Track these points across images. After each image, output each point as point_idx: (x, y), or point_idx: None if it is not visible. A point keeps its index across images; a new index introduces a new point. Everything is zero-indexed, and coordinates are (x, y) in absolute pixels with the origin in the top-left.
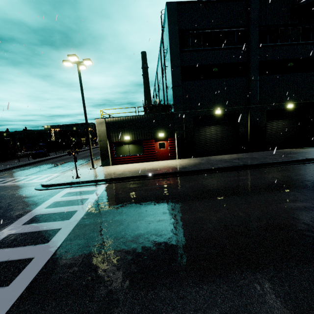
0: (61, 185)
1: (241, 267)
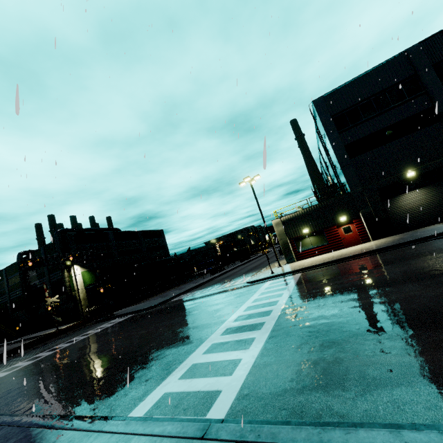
0: (262, 280)
1: (404, 282)
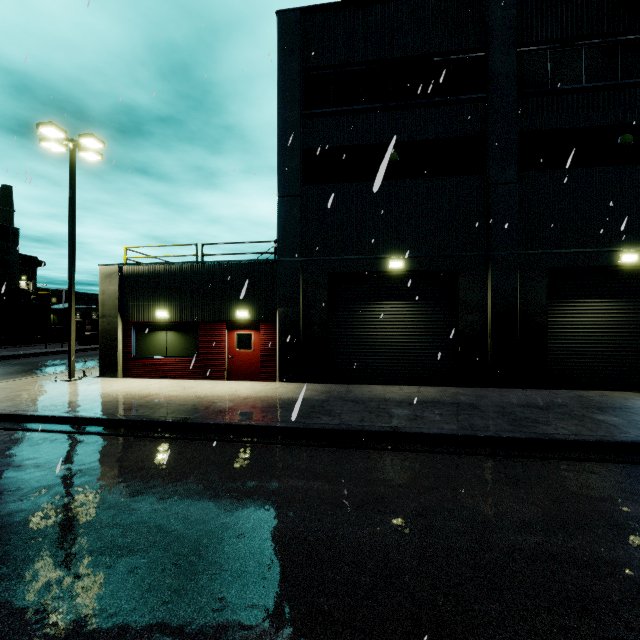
0: None
1: None
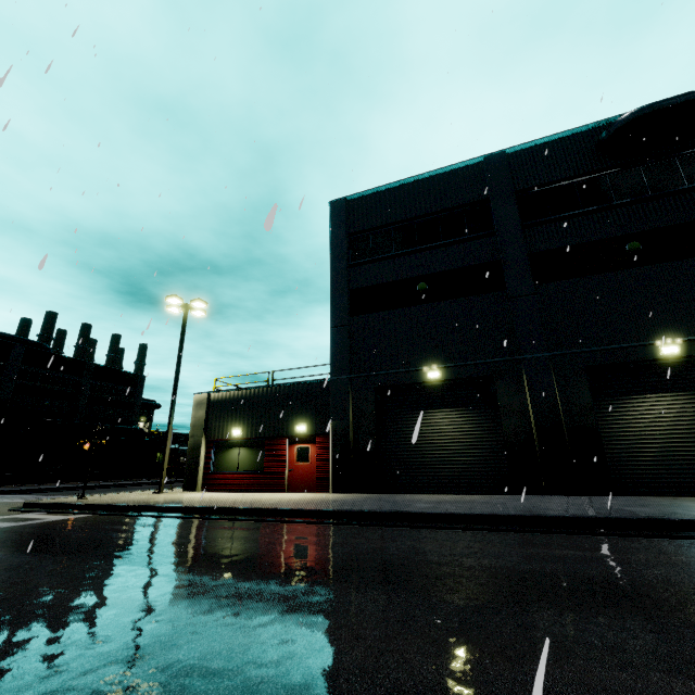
0: (41, 507)
1: None
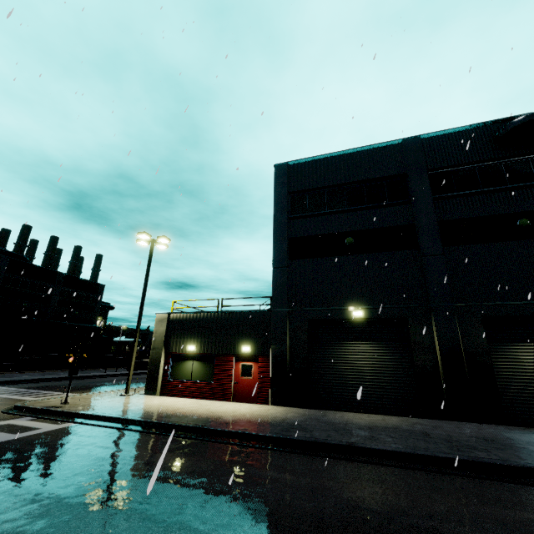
0: (30, 411)
1: None
